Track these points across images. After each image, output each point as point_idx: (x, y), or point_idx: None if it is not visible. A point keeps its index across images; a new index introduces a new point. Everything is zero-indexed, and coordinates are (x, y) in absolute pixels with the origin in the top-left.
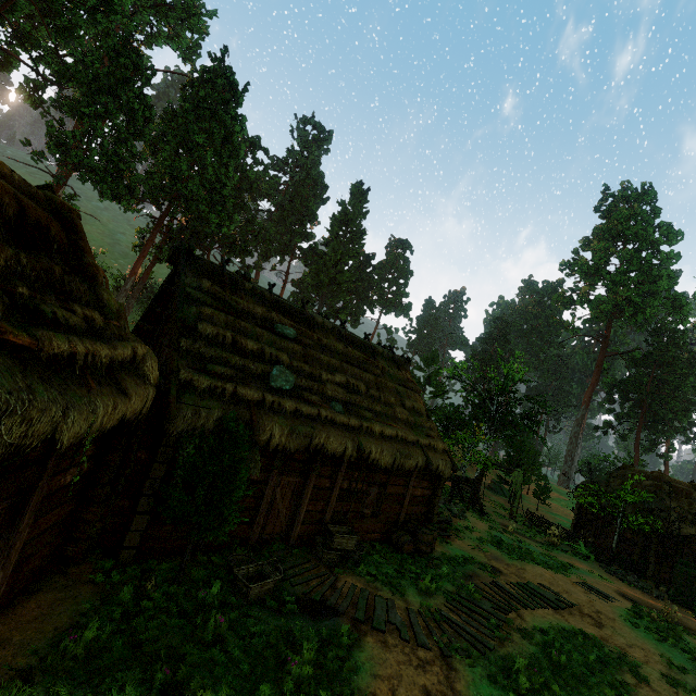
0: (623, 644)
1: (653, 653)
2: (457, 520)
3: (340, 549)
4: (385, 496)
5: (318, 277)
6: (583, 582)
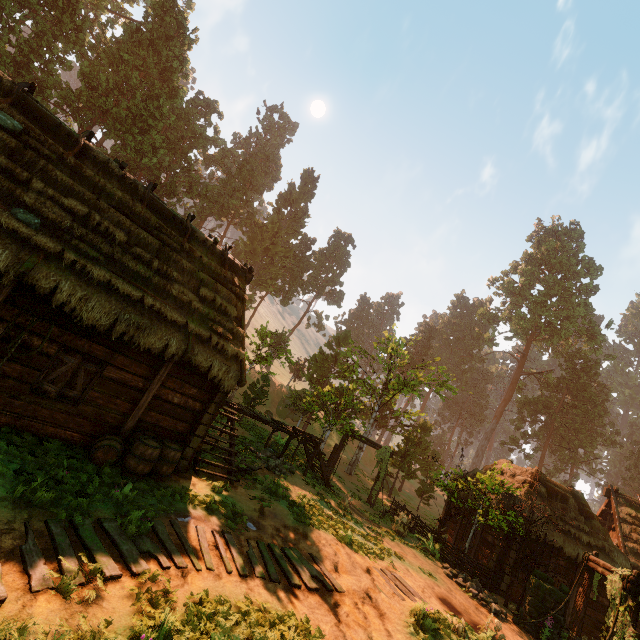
0: None
1: None
2: (268, 473)
3: None
4: (100, 379)
5: (252, 245)
6: (391, 571)
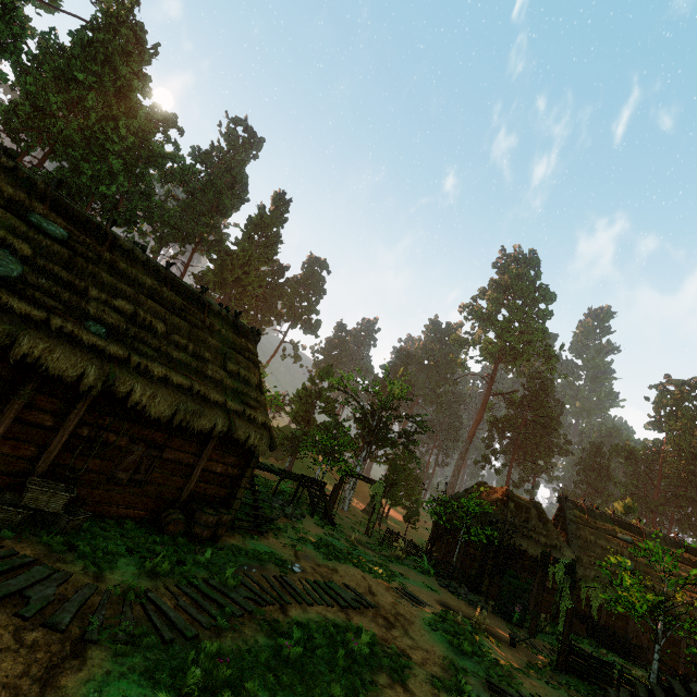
0: (407, 645)
1: (438, 655)
2: (287, 521)
3: (33, 509)
4: (160, 462)
5: (221, 275)
6: (402, 588)
